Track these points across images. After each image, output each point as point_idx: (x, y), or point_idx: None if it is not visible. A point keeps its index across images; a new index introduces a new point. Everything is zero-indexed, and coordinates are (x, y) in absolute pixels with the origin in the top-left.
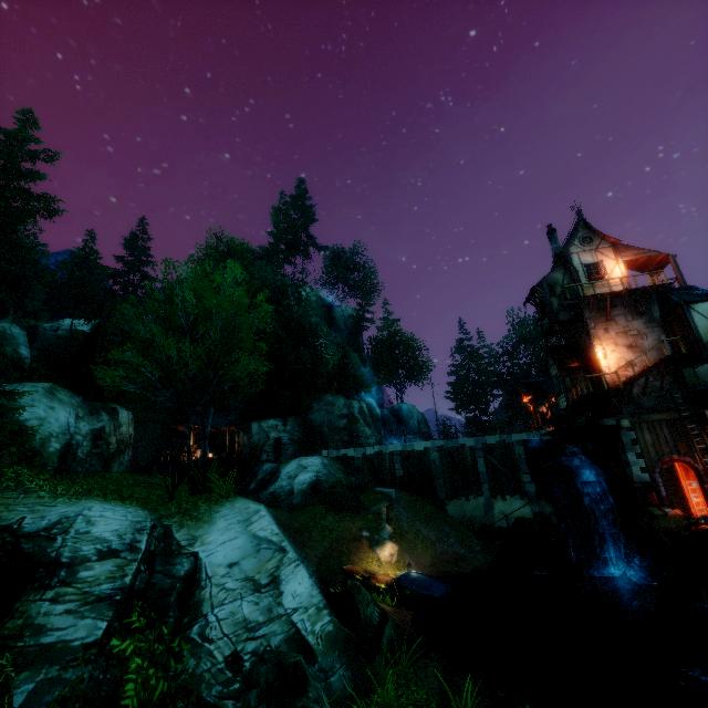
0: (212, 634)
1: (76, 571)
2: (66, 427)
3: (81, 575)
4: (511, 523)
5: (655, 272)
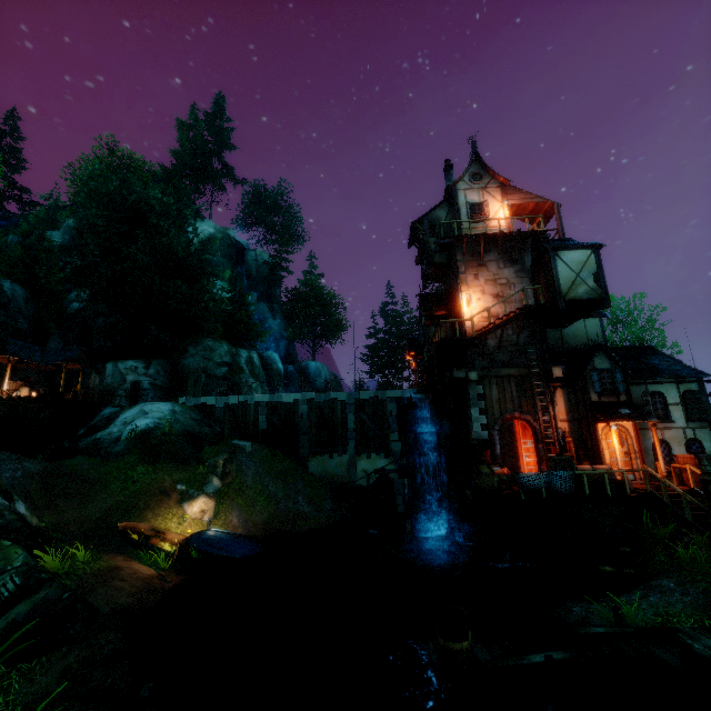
0: None
1: None
2: None
3: None
4: (372, 482)
5: (534, 217)
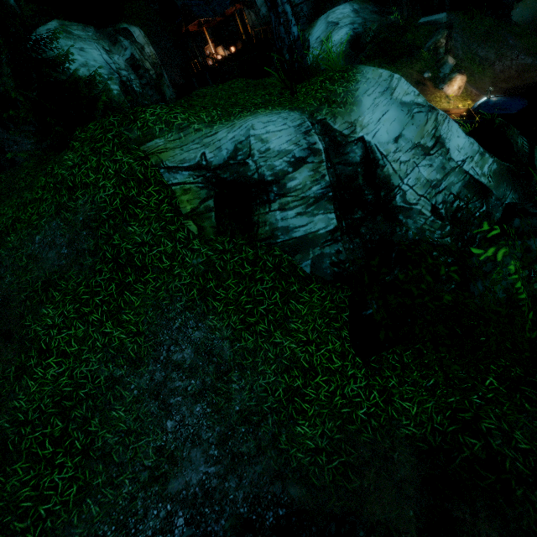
0: (412, 199)
1: (284, 184)
2: (108, 66)
3: (289, 186)
4: None
5: None
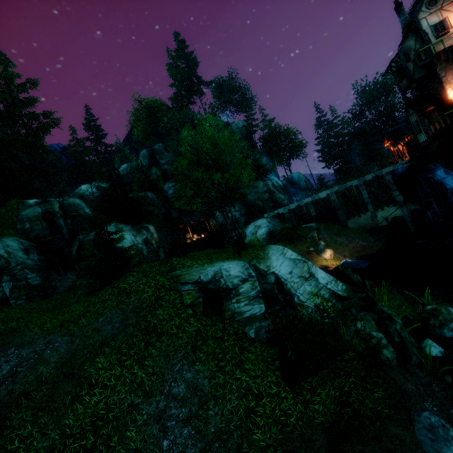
0: (303, 300)
1: (238, 290)
2: (132, 242)
3: (240, 291)
4: (389, 222)
5: None
